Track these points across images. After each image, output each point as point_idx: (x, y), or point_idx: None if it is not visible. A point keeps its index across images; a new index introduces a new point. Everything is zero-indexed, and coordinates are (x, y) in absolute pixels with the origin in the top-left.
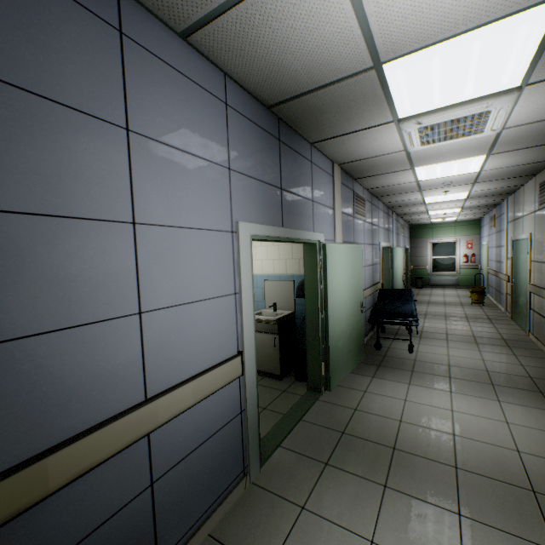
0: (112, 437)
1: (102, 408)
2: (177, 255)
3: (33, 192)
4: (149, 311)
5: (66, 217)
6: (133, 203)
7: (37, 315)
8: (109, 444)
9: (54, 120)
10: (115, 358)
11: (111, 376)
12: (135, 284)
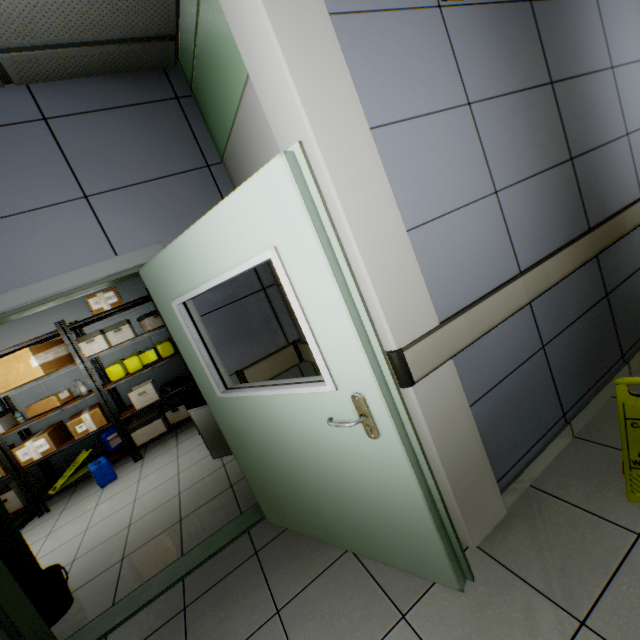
0: (639, 212)
1: (625, 197)
2: (633, 88)
3: (579, 62)
4: (629, 133)
5: (590, 74)
6: (608, 54)
7: (595, 136)
8: (639, 216)
9: (574, 11)
10: (623, 166)
11: (624, 178)
12: (620, 114)
